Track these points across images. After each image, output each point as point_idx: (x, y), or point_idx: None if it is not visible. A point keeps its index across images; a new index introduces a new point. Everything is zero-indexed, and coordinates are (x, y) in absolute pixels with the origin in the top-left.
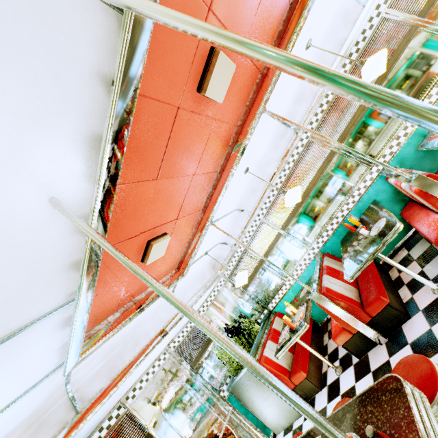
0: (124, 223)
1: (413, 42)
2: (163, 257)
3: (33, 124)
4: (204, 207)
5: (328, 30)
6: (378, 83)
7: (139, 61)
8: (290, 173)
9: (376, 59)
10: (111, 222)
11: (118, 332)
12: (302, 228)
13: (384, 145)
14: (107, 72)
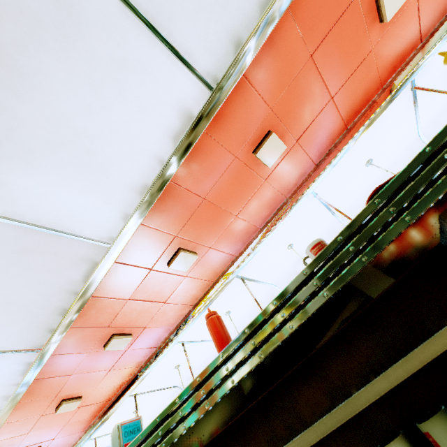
0: None
1: None
2: None
3: None
4: (87, 430)
5: (209, 353)
6: None
7: None
8: None
9: None
10: None
11: None
12: None
13: None
14: None
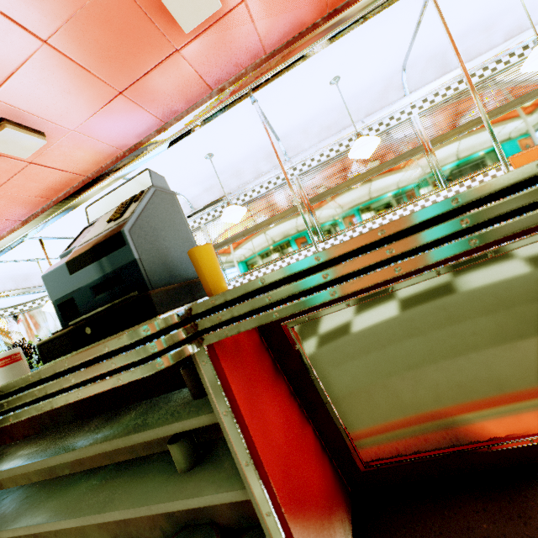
0: None
1: (298, 214)
2: None
3: None
4: (26, 220)
5: (251, 155)
6: (263, 224)
7: None
8: None
9: (229, 211)
10: None
11: None
12: None
13: (243, 273)
14: None
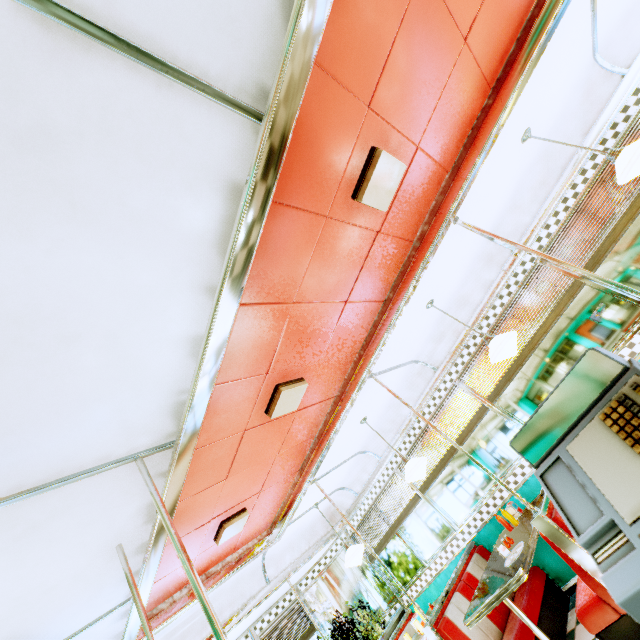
0: (191, 520)
1: (580, 296)
2: (246, 525)
3: (109, 518)
4: (301, 468)
5: (467, 274)
6: (537, 337)
7: (185, 465)
8: (430, 420)
9: (498, 346)
10: (176, 524)
11: (180, 615)
12: (448, 497)
13: None
14: (164, 470)
